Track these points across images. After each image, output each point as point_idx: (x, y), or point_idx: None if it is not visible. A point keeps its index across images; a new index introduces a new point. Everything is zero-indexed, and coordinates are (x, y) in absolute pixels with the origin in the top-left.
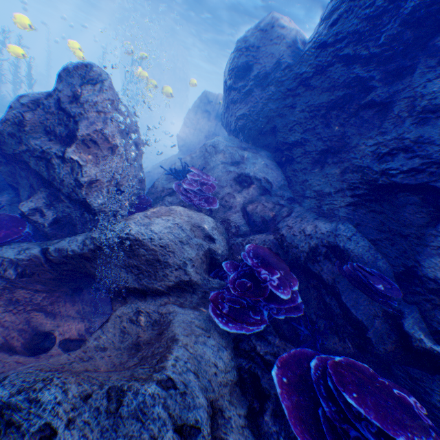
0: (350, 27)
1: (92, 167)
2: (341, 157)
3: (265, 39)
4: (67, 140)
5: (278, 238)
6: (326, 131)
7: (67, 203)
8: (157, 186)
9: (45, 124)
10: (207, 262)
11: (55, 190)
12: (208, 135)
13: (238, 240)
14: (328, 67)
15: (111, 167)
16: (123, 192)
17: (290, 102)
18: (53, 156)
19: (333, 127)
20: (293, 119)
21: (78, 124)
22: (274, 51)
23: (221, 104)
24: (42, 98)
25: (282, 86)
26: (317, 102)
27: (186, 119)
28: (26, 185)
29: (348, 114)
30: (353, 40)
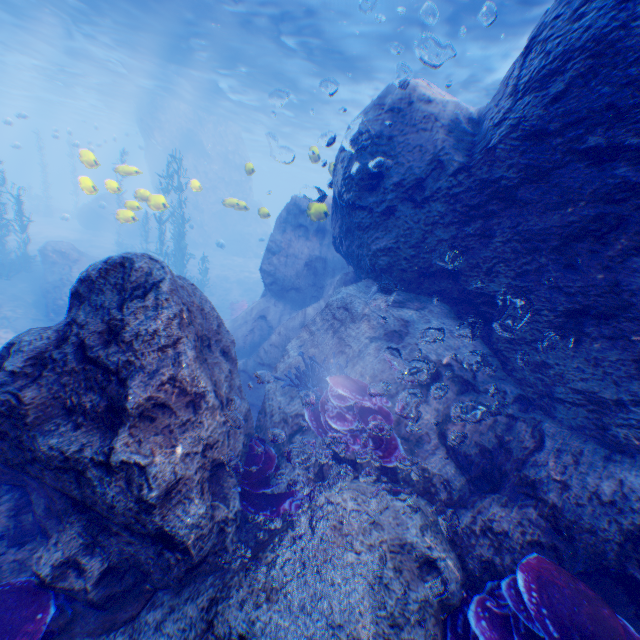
0: (596, 101)
1: (165, 460)
2: (622, 329)
3: (400, 124)
4: (108, 417)
5: (548, 515)
6: (570, 277)
7: (127, 536)
8: (271, 409)
9: (60, 395)
10: (440, 629)
11: (98, 516)
12: (311, 262)
13: (464, 523)
14: (555, 169)
15: (199, 440)
16: (223, 463)
17: (479, 226)
18: (88, 464)
19: (585, 271)
20: (490, 255)
21: (125, 384)
22: (424, 142)
23: (333, 224)
24: (49, 346)
25: (457, 201)
26: (539, 228)
27: (271, 243)
28: (39, 488)
29: (621, 250)
30: (605, 121)
